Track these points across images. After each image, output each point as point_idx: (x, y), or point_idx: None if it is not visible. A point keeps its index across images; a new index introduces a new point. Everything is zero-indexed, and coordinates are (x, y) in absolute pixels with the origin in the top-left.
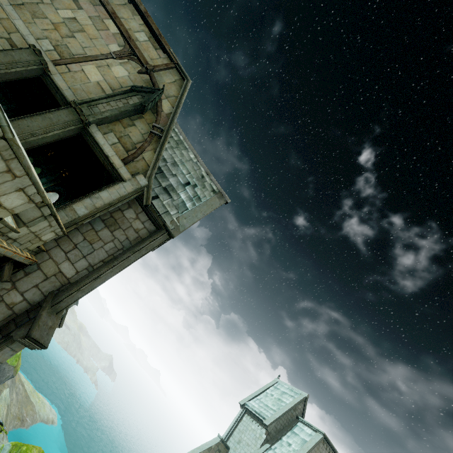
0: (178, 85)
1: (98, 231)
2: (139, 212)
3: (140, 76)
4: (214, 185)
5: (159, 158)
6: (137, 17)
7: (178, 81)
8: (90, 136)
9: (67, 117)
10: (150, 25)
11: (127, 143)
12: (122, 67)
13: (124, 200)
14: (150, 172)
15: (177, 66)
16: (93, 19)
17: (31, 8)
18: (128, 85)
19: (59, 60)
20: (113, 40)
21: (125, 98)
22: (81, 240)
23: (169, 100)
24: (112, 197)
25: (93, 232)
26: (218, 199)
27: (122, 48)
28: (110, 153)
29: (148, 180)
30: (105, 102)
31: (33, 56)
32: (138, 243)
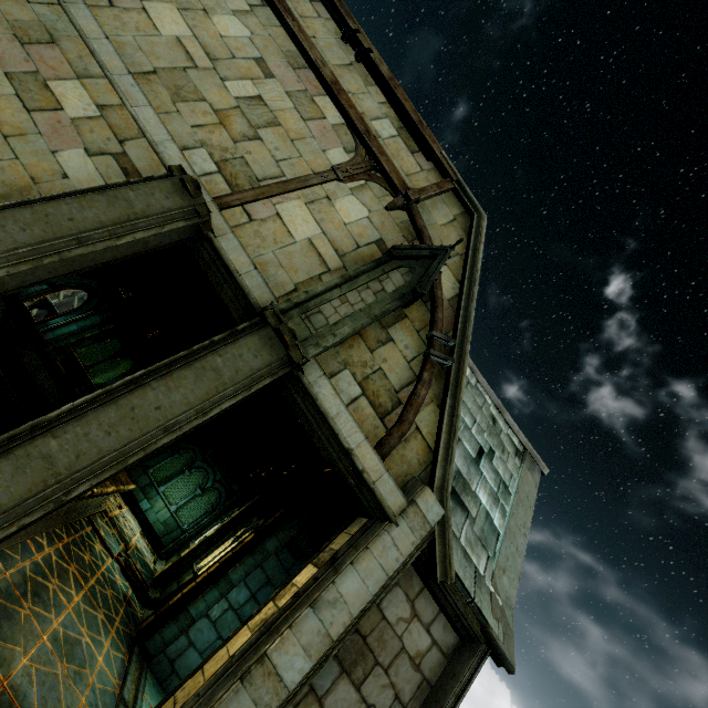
0: (461, 228)
1: (324, 693)
2: (416, 594)
3: (390, 214)
4: (512, 434)
5: (456, 426)
6: (373, 88)
7: (459, 217)
8: (303, 395)
9: (257, 358)
10: (399, 104)
11: (379, 392)
12: (355, 198)
13: (393, 581)
14: (440, 471)
15: (456, 187)
16: (293, 97)
17: (171, 80)
18: (370, 241)
19: (228, 195)
20: (334, 140)
21: (377, 277)
22: None
23: (449, 264)
24: (370, 586)
25: (312, 704)
26: (530, 474)
27: (353, 155)
28: (353, 437)
29: (441, 500)
30: (338, 295)
31: (179, 198)
32: None
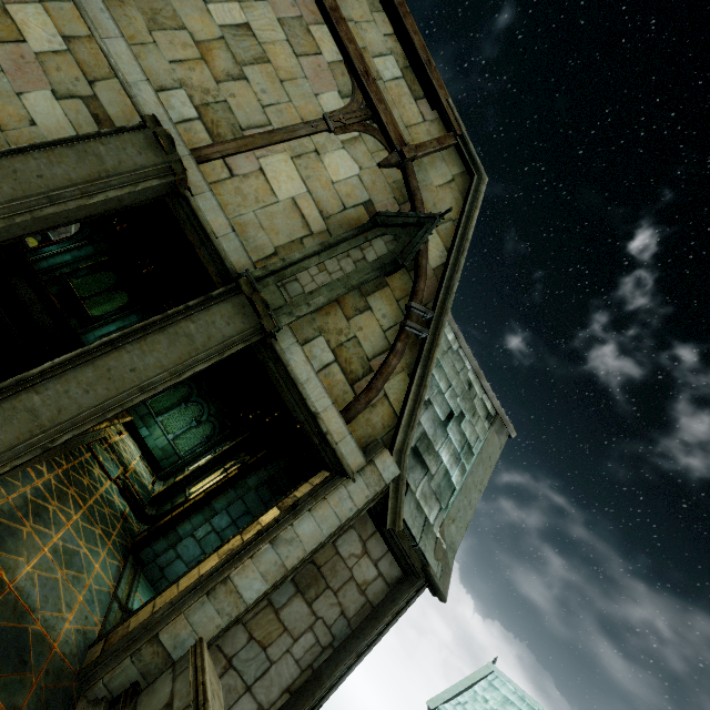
0: (458, 190)
1: (281, 606)
2: (369, 536)
3: (383, 172)
4: (487, 398)
5: (422, 395)
6: (380, 15)
7: (458, 178)
8: (275, 361)
9: (229, 326)
10: (408, 37)
11: (351, 360)
12: (347, 153)
13: (346, 526)
14: (401, 436)
15: (459, 142)
16: (286, 25)
17: (147, 1)
18: (357, 202)
19: (208, 147)
20: (329, 81)
21: (358, 244)
22: (243, 642)
23: (440, 230)
24: (324, 530)
25: (270, 614)
26: (497, 437)
27: (348, 101)
28: (320, 402)
29: (399, 461)
30: (316, 263)
31: (152, 154)
32: (366, 625)
